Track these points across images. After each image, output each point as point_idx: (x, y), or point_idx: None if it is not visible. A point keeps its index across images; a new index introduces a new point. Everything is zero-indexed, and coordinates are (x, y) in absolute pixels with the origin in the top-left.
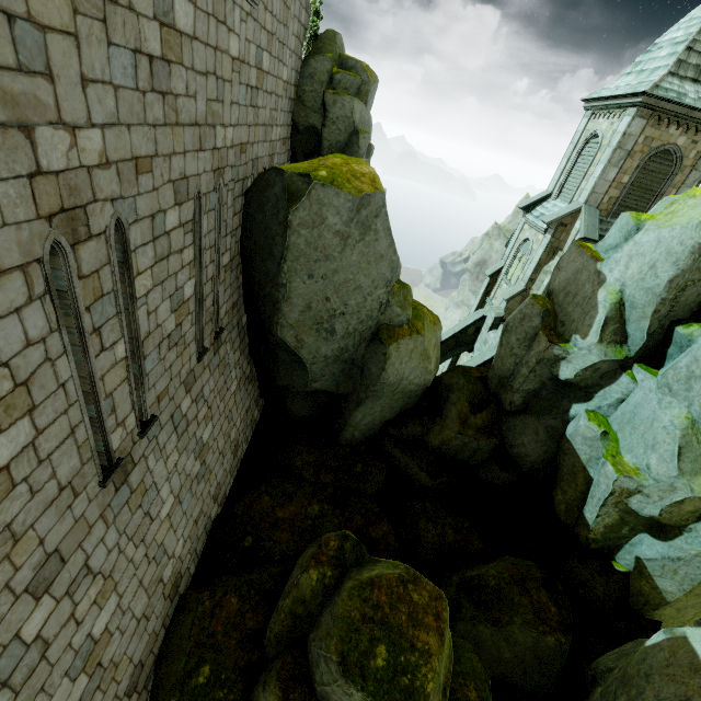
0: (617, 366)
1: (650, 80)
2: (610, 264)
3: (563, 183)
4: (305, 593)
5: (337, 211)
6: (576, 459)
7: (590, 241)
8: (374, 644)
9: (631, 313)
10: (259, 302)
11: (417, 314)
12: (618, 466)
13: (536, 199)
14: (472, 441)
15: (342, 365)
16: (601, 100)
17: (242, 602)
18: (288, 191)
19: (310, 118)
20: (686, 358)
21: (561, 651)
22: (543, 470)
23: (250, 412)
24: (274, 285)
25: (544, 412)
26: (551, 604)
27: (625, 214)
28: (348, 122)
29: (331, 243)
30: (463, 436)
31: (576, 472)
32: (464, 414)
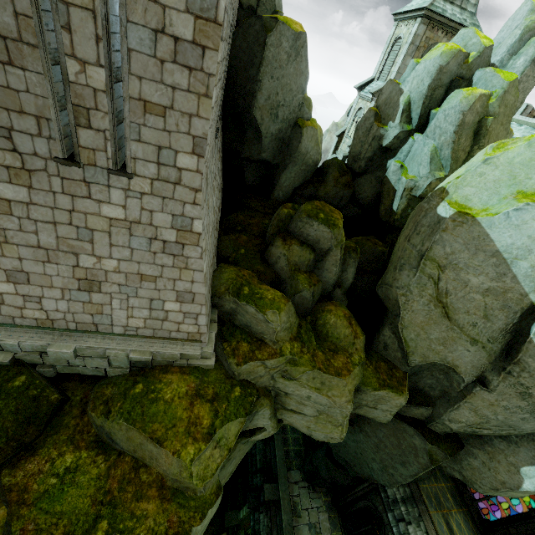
0: (407, 134)
1: (428, 0)
2: (405, 84)
3: (381, 70)
4: (282, 217)
5: (287, 40)
6: (390, 185)
7: None
8: (318, 213)
9: (413, 107)
10: (239, 100)
11: (313, 119)
12: (407, 177)
13: (365, 82)
14: (340, 191)
15: (278, 142)
16: (403, 14)
17: (248, 238)
18: (265, 26)
19: (250, 1)
20: (434, 121)
21: (384, 252)
22: (374, 204)
23: (222, 182)
24: (254, 82)
25: (375, 169)
26: (379, 242)
27: (412, 60)
28: (272, 4)
29: (283, 58)
30: (336, 188)
31: (389, 191)
32: (336, 177)
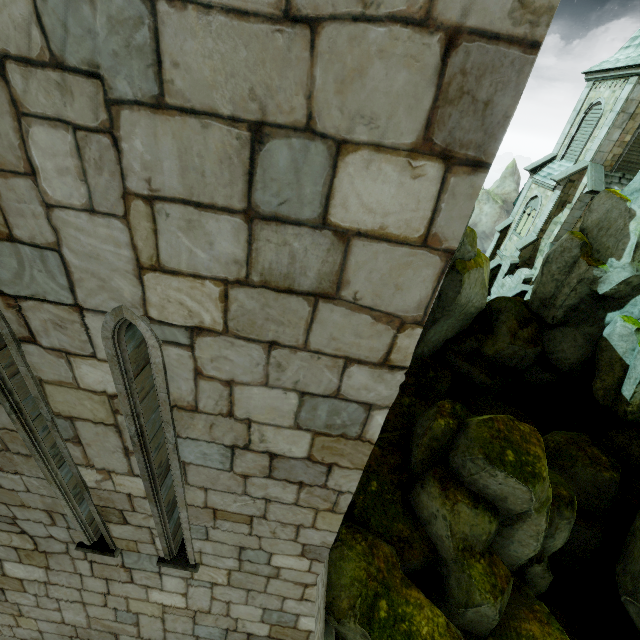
0: None
1: None
2: (638, 202)
3: (568, 146)
4: (437, 433)
5: None
6: (613, 353)
7: (597, 193)
8: (504, 449)
9: None
10: None
11: (477, 253)
12: None
13: (542, 162)
14: (521, 350)
15: None
16: (603, 72)
17: (382, 450)
18: None
19: None
20: None
21: (615, 482)
22: (580, 370)
23: None
24: None
25: (582, 322)
26: (602, 455)
27: None
28: None
29: None
30: (514, 346)
31: (613, 363)
32: (514, 329)
